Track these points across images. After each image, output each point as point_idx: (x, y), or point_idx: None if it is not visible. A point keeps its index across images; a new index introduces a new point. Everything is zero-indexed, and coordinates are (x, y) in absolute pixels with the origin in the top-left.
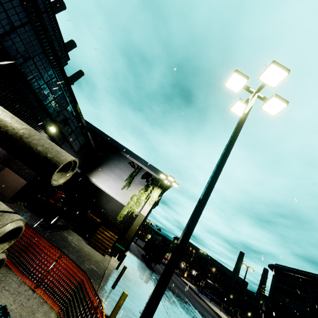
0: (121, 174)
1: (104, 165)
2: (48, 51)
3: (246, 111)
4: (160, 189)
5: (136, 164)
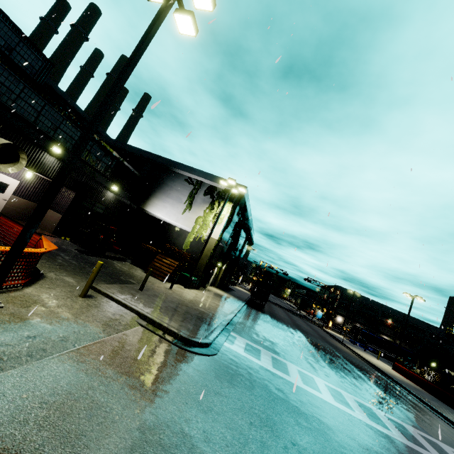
0: (179, 196)
1: (157, 191)
2: None
3: (154, 18)
4: (229, 202)
5: (194, 180)
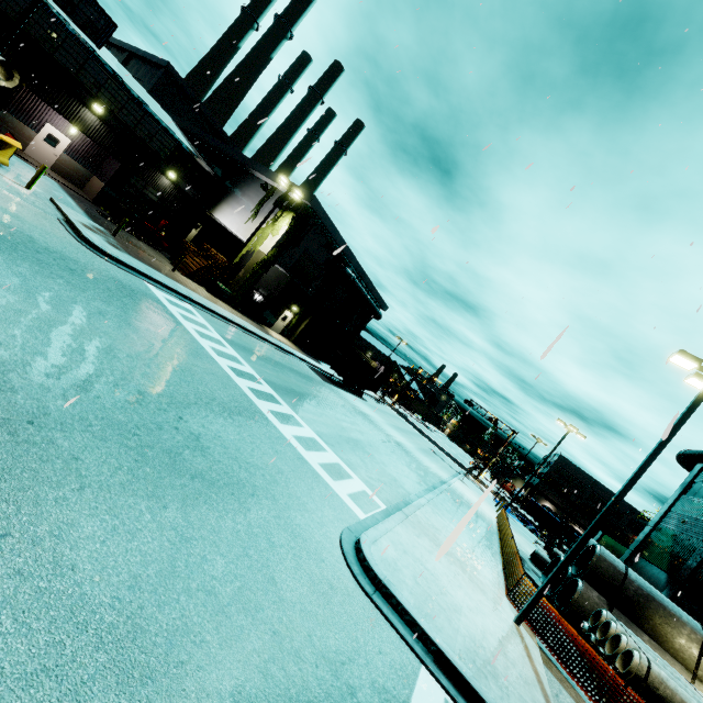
0: (248, 204)
1: (230, 196)
2: (42, 5)
3: None
4: (292, 212)
5: (270, 186)
